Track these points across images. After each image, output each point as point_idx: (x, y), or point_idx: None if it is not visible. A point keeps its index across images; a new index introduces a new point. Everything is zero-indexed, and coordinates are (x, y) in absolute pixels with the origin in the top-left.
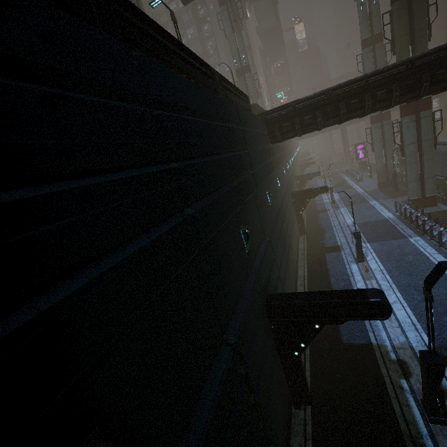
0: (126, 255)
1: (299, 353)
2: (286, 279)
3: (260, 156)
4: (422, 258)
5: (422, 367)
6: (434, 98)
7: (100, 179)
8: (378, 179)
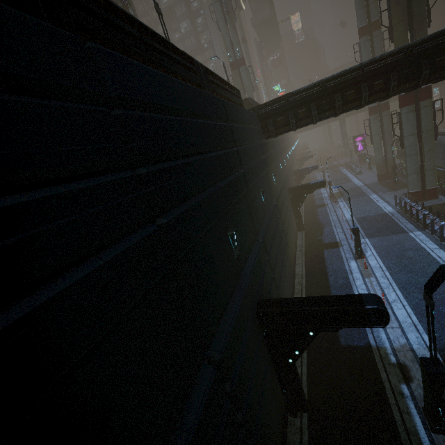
0: (66, 286)
1: (293, 360)
2: (282, 279)
3: (251, 152)
4: (423, 253)
5: (423, 375)
6: (435, 86)
7: (29, 196)
8: (377, 172)
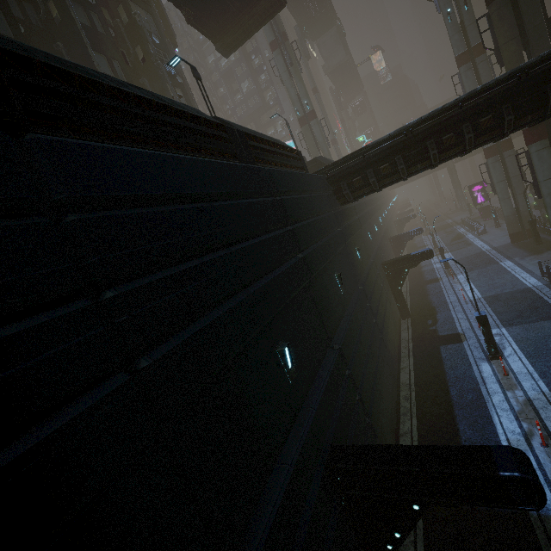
0: None
1: (393, 546)
2: (376, 398)
3: (317, 227)
4: None
5: None
6: None
7: None
8: (508, 230)
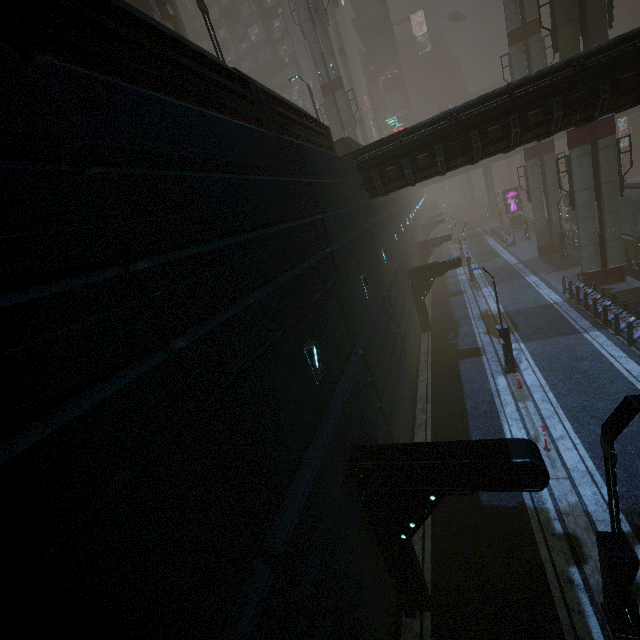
0: None
1: (407, 536)
2: (395, 408)
3: (346, 221)
4: (604, 364)
5: (602, 558)
6: (620, 116)
7: None
8: (537, 243)
